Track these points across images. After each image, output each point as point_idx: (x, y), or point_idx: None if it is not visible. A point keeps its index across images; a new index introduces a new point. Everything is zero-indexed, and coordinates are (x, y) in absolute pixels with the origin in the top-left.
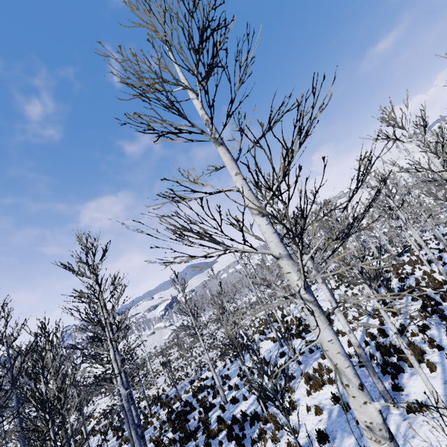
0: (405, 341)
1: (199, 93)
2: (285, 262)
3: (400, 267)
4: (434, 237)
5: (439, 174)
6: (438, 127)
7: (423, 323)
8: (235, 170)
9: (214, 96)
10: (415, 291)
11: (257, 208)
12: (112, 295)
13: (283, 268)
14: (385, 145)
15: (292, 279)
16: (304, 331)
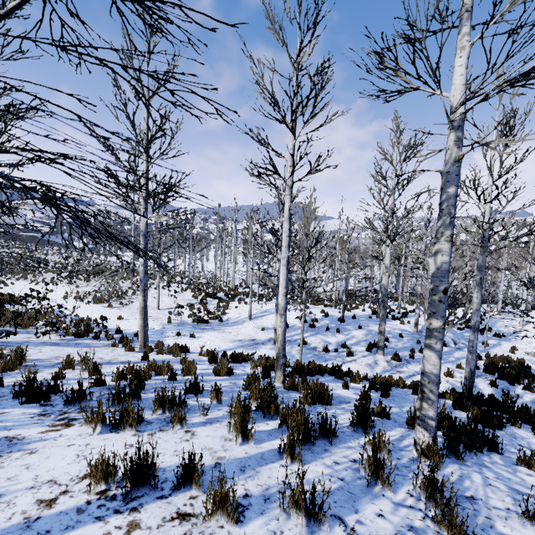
0: None
1: None
2: None
3: None
4: None
5: None
6: None
7: None
8: None
9: None
10: None
11: None
12: None
13: None
14: None
15: None
16: None
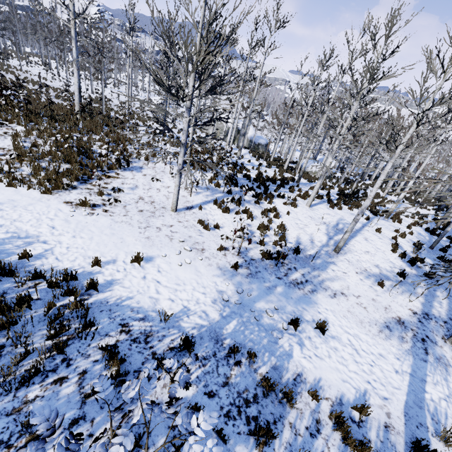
0: None
1: None
2: None
3: None
4: None
5: None
6: None
7: None
8: None
9: None
10: None
11: None
12: None
13: None
14: None
15: None
16: None
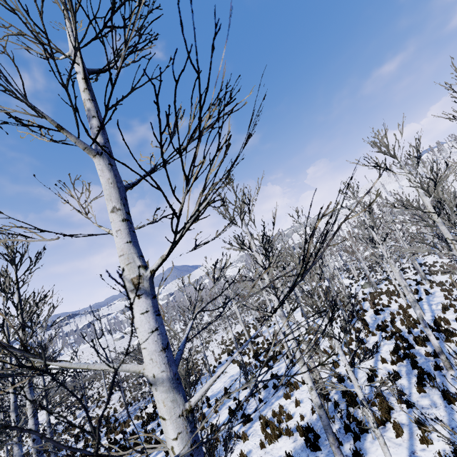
0: (373, 389)
1: (80, 63)
2: (159, 396)
3: (377, 296)
4: (412, 265)
5: (428, 215)
6: (434, 161)
7: (394, 368)
8: (113, 203)
9: (72, 65)
10: (389, 327)
11: (133, 279)
12: (24, 322)
13: (157, 405)
14: (362, 198)
15: (167, 434)
16: (272, 360)
